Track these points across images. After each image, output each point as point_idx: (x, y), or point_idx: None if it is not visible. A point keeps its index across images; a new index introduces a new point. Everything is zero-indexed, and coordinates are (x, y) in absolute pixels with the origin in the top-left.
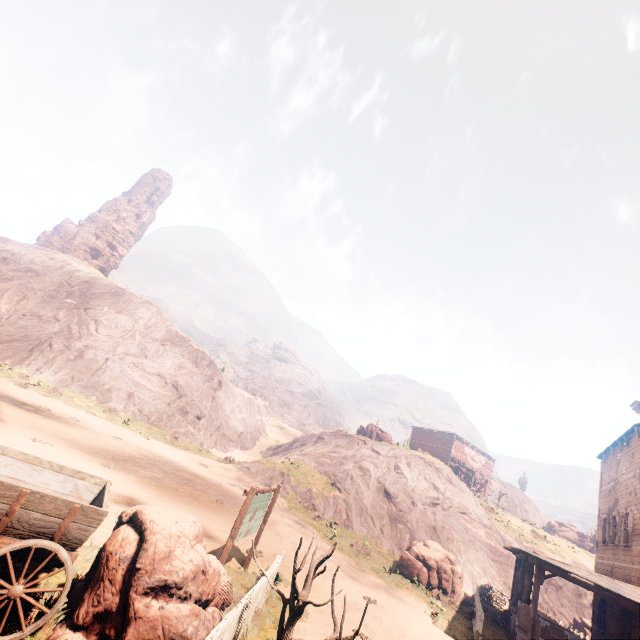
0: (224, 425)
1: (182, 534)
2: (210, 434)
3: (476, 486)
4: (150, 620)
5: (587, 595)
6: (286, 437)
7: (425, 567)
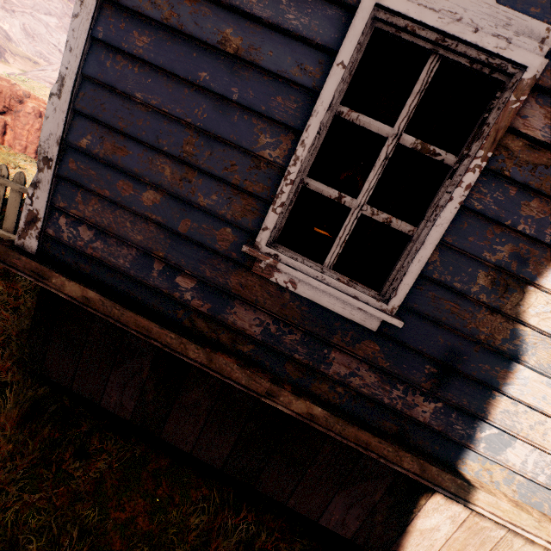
0: None
1: None
2: None
3: None
4: None
5: None
6: None
7: None
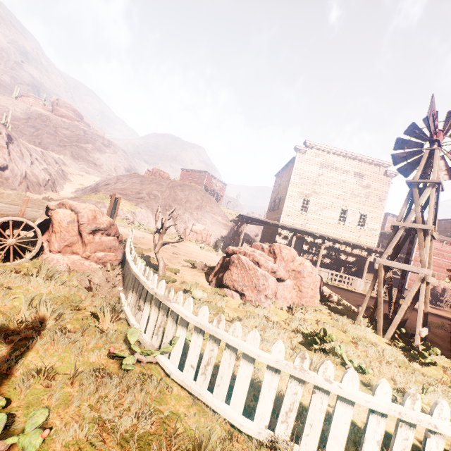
0: (30, 174)
1: (96, 210)
2: (19, 182)
3: (216, 199)
4: (97, 243)
5: (259, 235)
6: (88, 182)
7: (195, 234)
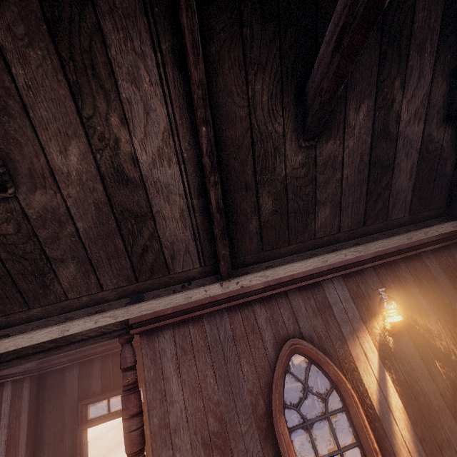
0: None
1: None
2: None
3: None
4: None
5: None
6: None
7: None
